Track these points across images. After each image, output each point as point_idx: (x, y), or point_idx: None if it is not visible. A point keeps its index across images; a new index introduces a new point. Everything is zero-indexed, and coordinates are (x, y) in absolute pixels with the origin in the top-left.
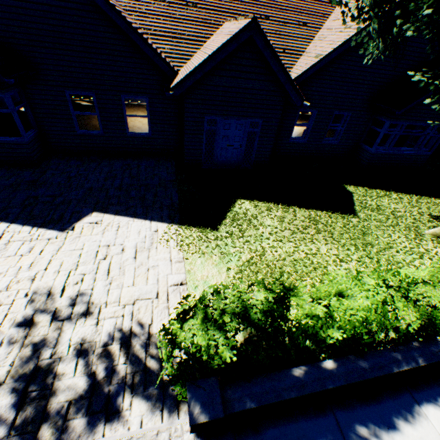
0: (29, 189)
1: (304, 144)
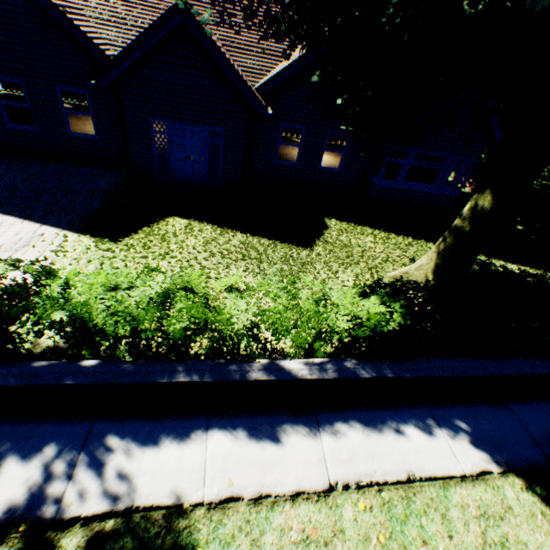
0: None
1: (295, 168)
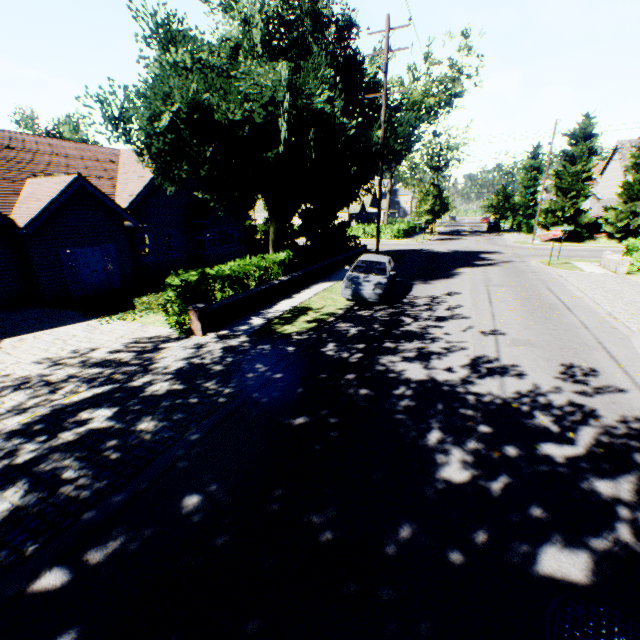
0: None
1: (156, 261)
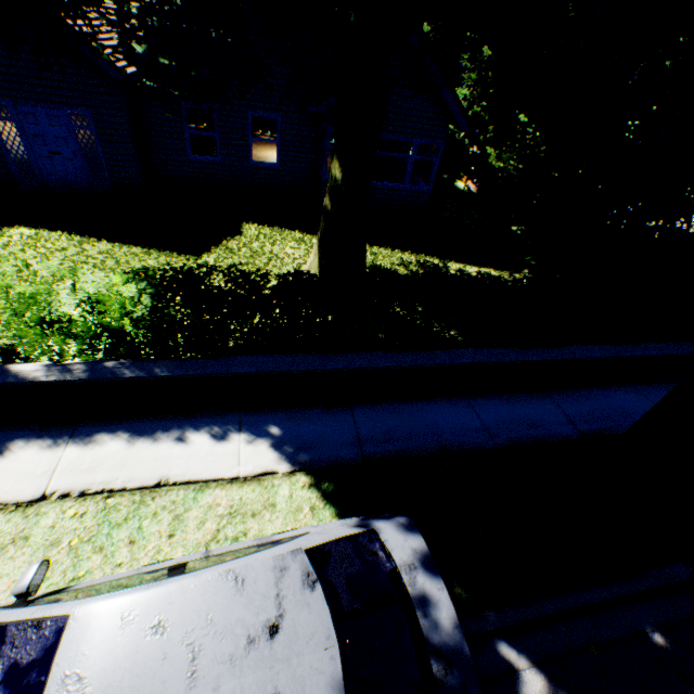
0: None
1: (220, 164)
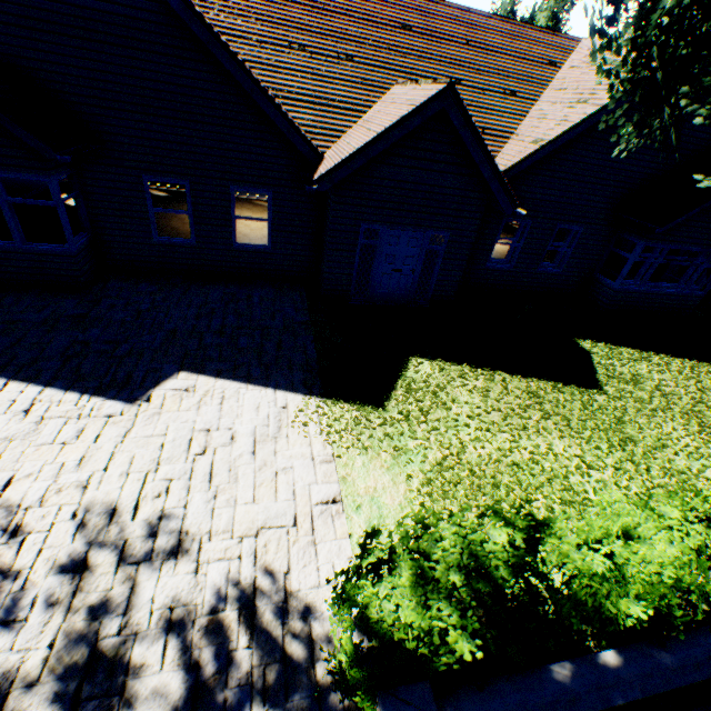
0: (73, 329)
1: (508, 271)
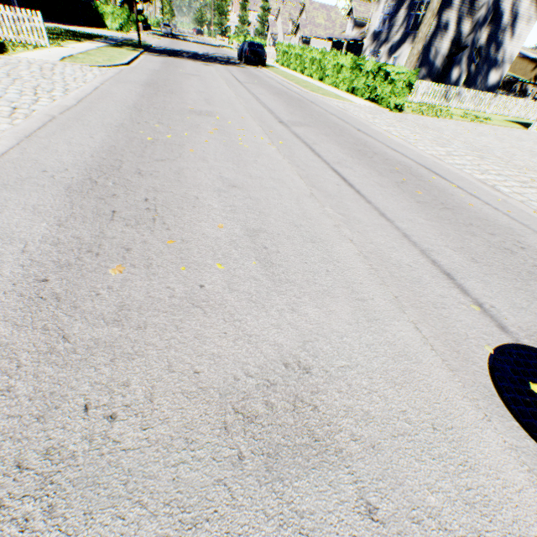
0: None
1: None
